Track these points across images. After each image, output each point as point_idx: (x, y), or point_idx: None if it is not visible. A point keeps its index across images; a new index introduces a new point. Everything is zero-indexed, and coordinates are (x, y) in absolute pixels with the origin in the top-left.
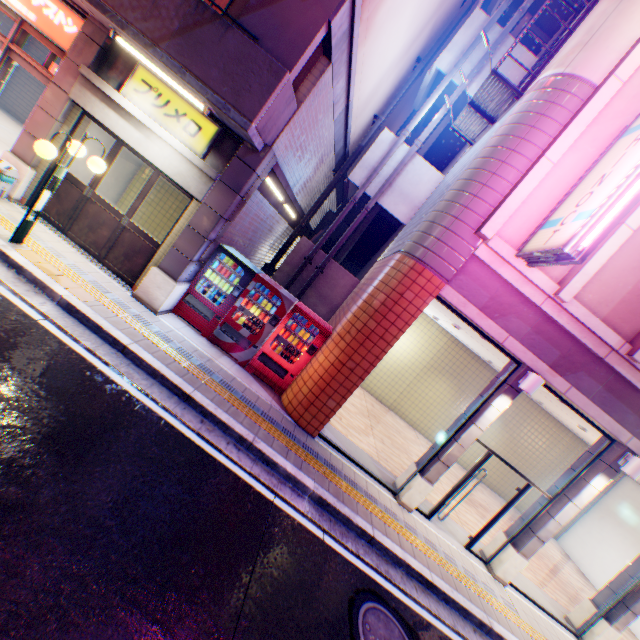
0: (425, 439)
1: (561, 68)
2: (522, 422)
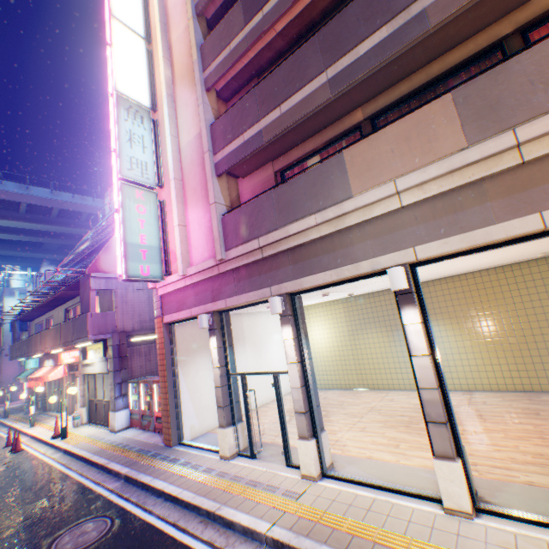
0: (402, 392)
1: None
2: (464, 300)
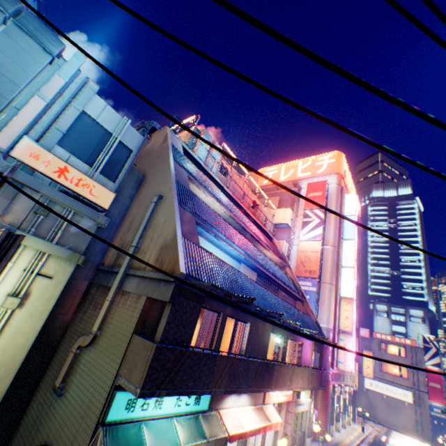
0: None
1: (327, 325)
2: None
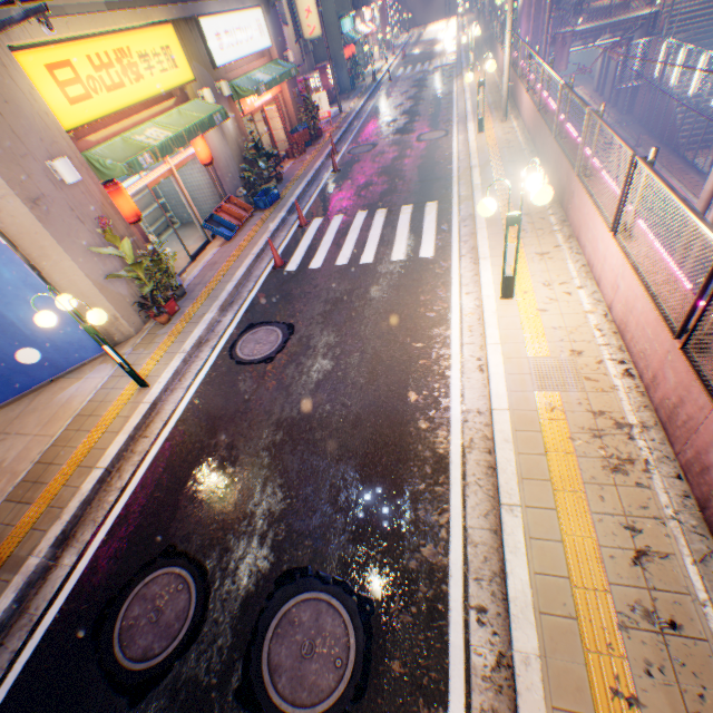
0: None
1: None
2: None
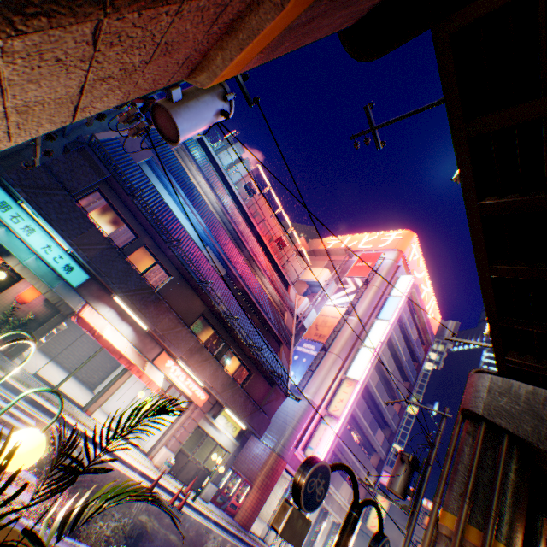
0: None
1: (312, 397)
2: None
